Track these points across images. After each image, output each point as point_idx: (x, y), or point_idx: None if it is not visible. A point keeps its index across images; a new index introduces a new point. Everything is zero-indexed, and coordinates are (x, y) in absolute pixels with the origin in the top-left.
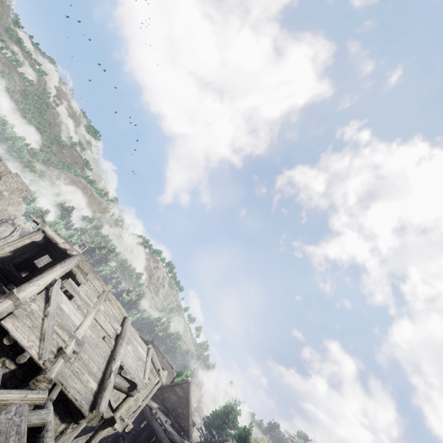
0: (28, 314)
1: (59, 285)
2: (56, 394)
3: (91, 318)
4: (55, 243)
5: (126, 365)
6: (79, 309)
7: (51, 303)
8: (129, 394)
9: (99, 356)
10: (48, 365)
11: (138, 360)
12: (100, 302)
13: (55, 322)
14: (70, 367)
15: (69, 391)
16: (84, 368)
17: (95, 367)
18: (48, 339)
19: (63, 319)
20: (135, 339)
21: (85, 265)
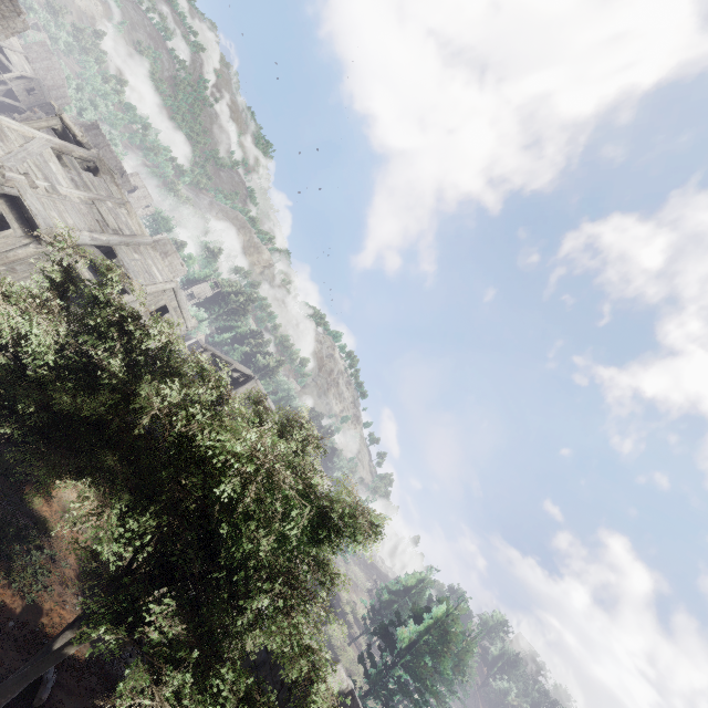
0: (0, 133)
1: (49, 144)
2: (9, 190)
3: (86, 195)
4: (73, 136)
5: (121, 257)
6: (74, 182)
7: (31, 144)
8: (124, 290)
9: (82, 221)
10: (8, 170)
11: (145, 272)
12: (108, 198)
13: (32, 160)
14: (37, 194)
15: (25, 200)
16: (56, 210)
17: (72, 221)
18: (15, 158)
19: (45, 168)
20: (152, 260)
21: (103, 166)
